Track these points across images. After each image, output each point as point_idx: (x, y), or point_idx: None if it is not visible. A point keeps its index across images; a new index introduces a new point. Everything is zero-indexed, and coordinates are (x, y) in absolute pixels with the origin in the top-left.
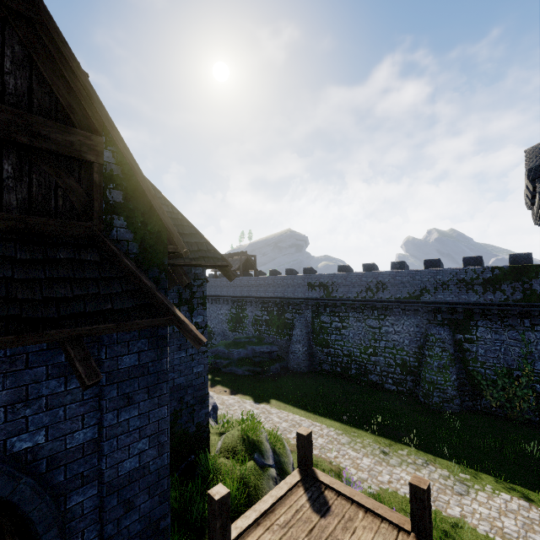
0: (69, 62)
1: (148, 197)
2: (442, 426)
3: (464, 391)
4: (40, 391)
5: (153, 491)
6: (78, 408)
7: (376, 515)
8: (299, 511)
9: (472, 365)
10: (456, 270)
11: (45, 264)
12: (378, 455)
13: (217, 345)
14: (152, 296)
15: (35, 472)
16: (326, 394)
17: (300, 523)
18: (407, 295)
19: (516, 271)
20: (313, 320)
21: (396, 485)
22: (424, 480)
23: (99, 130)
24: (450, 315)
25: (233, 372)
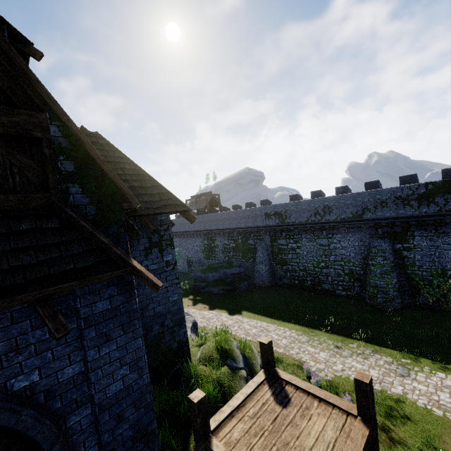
0: (1, 45)
1: (98, 162)
2: (386, 321)
3: (404, 291)
4: (27, 340)
5: (138, 405)
6: (64, 350)
7: (328, 404)
8: (265, 404)
9: (410, 269)
10: (393, 189)
11: (10, 236)
12: (332, 349)
13: (195, 271)
14: (110, 252)
15: (35, 404)
16: (287, 303)
17: (266, 414)
18: (350, 215)
19: (448, 184)
20: (272, 243)
21: (348, 372)
22: (367, 375)
23: (42, 107)
24: (390, 229)
25: (210, 292)
